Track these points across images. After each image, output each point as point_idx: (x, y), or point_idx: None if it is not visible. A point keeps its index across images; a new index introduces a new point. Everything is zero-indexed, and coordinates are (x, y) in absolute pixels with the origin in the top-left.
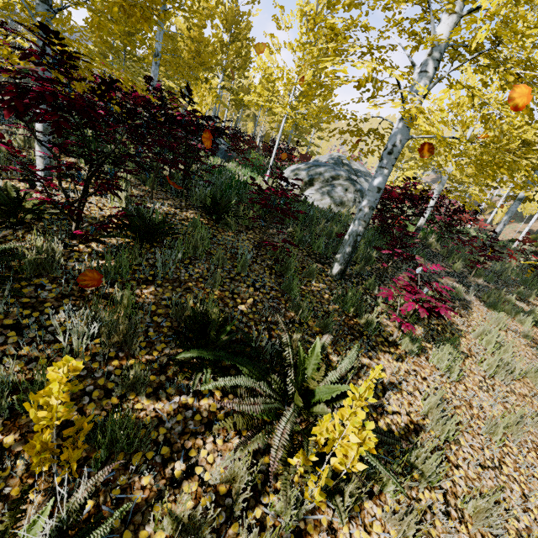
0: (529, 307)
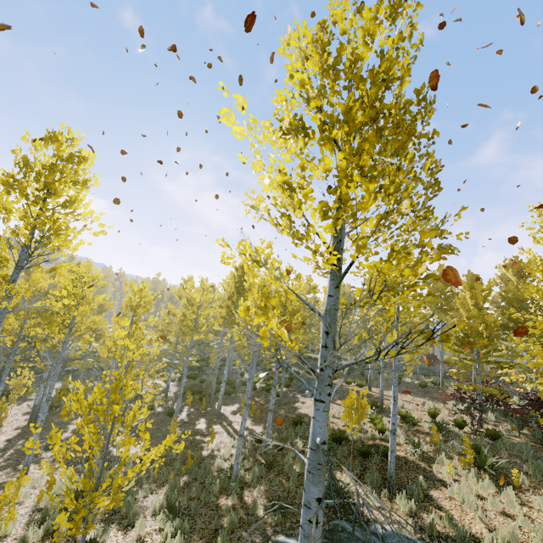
0: None
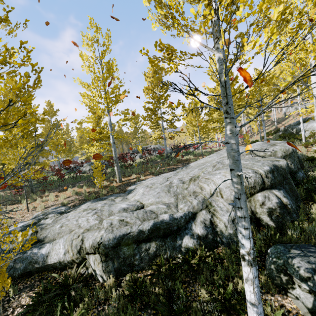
0: (107, 182)
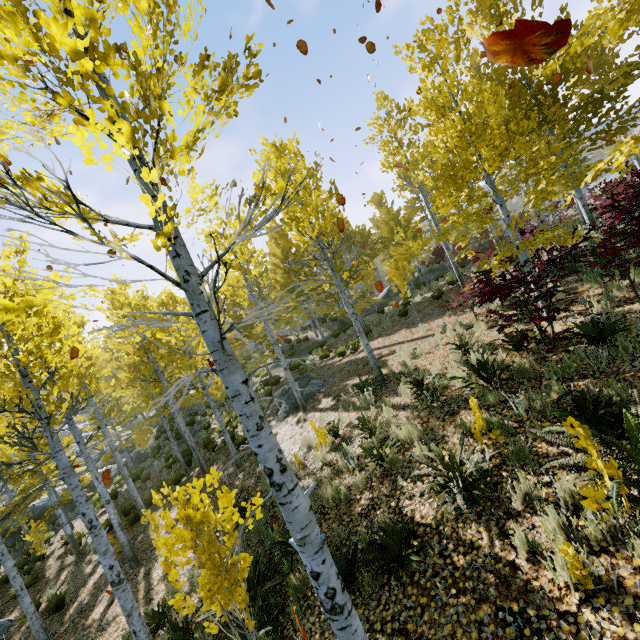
0: None
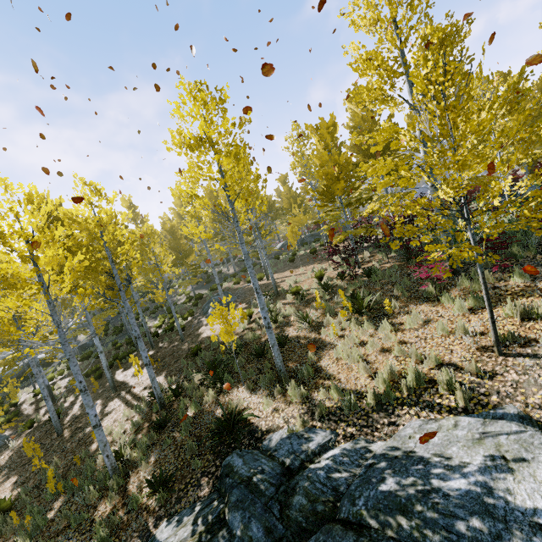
0: None
